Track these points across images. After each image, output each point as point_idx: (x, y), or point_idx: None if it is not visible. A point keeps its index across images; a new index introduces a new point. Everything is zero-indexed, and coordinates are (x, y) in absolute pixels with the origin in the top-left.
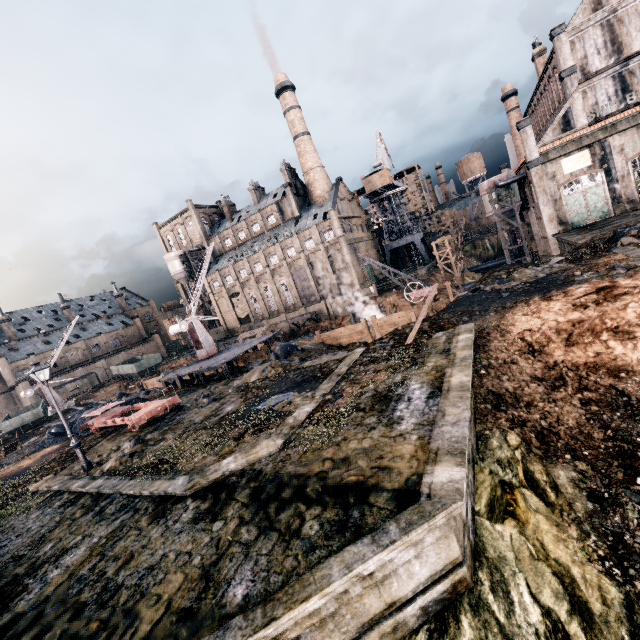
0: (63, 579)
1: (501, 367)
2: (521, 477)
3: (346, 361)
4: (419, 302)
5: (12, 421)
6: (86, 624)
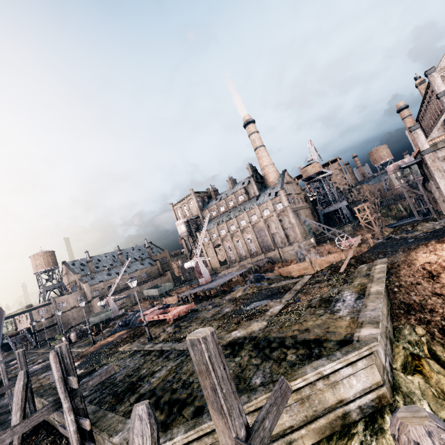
0: (159, 381)
1: (409, 286)
2: (426, 352)
3: (299, 283)
4: (348, 249)
5: (95, 318)
6: (180, 395)
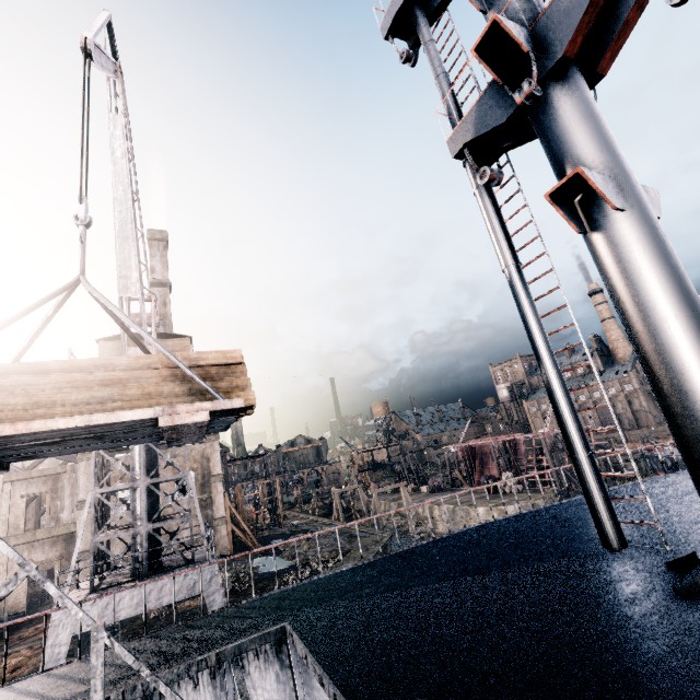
0: None
1: None
2: None
3: None
4: None
5: None
6: None
